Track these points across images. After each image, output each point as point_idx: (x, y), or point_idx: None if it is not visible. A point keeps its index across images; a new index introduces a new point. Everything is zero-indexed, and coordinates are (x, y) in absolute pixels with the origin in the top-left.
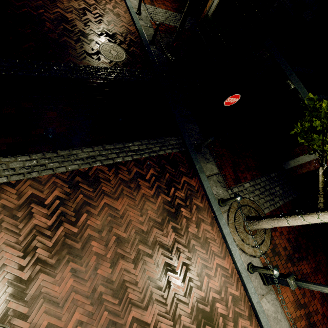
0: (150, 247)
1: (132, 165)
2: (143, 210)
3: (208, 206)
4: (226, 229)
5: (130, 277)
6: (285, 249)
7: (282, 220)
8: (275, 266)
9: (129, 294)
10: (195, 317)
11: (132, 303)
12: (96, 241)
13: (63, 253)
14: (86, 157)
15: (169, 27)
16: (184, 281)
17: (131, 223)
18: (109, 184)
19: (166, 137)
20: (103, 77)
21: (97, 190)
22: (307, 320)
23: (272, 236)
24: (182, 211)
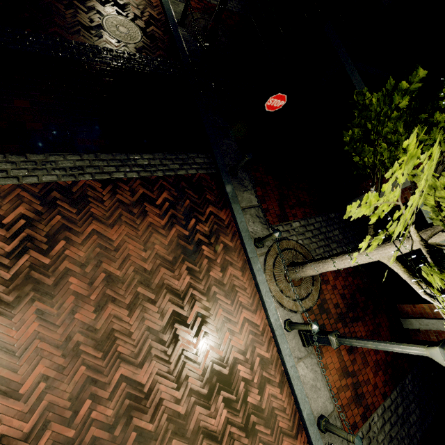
0: (154, 291)
1: (138, 184)
2: (148, 244)
3: (240, 247)
4: (261, 276)
5: (122, 325)
6: (336, 307)
7: (328, 262)
8: (322, 325)
9: (119, 347)
10: (207, 380)
11: (122, 358)
12: (76, 278)
13: (26, 290)
14: (70, 167)
15: (209, 6)
16: (198, 336)
17: (129, 258)
18: (102, 206)
19: (191, 152)
20: (105, 62)
21: (82, 212)
22: (354, 391)
23: (322, 290)
24: (204, 249)
